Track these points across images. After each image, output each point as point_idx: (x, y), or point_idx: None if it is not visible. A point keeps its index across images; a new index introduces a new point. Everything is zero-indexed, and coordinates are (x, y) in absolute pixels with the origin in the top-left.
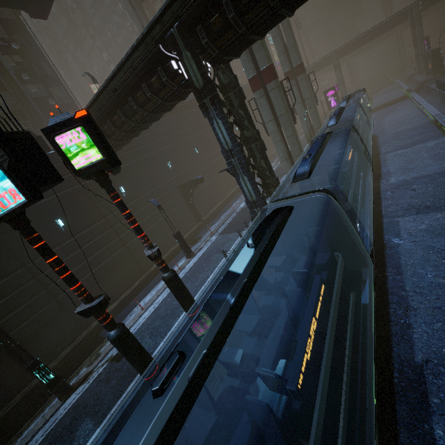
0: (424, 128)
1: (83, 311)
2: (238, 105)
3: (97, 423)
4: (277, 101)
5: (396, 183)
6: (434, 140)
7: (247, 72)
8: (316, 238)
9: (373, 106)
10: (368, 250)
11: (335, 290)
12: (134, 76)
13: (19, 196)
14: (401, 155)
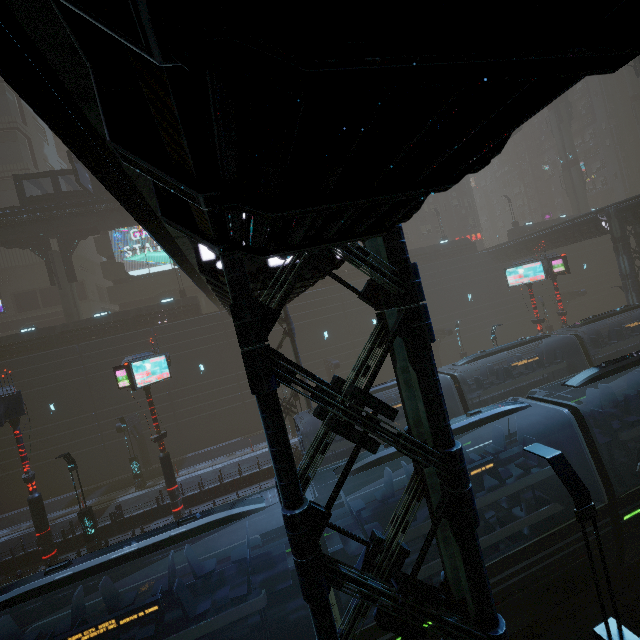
0: None
1: (535, 320)
2: None
3: None
4: None
5: None
6: None
7: None
8: None
9: None
10: None
11: None
12: (571, 225)
13: (543, 277)
14: None
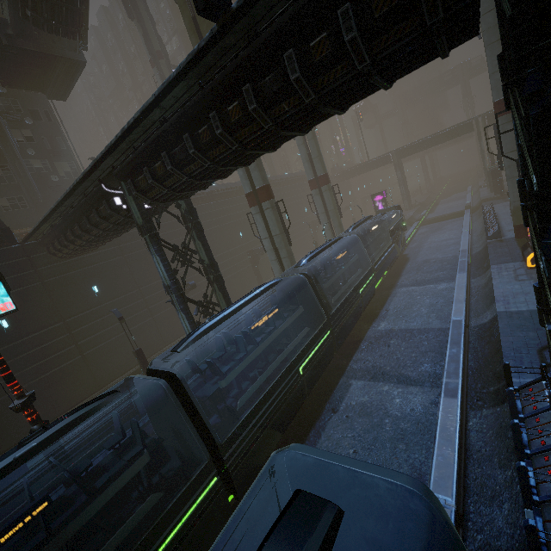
0: (449, 263)
1: None
2: (197, 236)
3: None
4: (272, 220)
5: (382, 331)
6: (447, 282)
7: (244, 187)
8: (135, 430)
9: (431, 216)
10: (226, 438)
11: (95, 500)
12: (85, 201)
13: None
14: (410, 293)
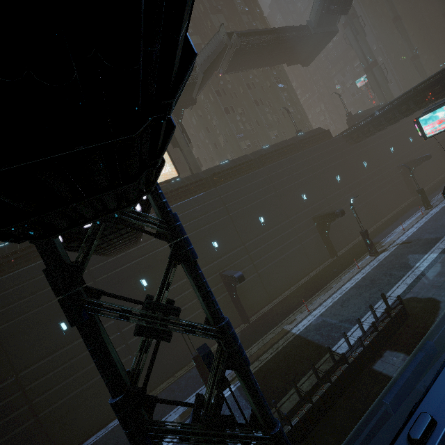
0: None
1: None
2: None
3: (423, 254)
4: None
5: None
6: None
7: None
8: None
9: None
10: None
11: None
12: (440, 78)
13: None
14: None
